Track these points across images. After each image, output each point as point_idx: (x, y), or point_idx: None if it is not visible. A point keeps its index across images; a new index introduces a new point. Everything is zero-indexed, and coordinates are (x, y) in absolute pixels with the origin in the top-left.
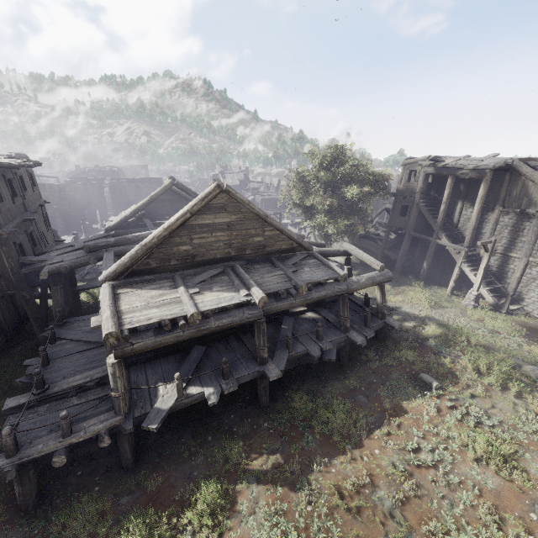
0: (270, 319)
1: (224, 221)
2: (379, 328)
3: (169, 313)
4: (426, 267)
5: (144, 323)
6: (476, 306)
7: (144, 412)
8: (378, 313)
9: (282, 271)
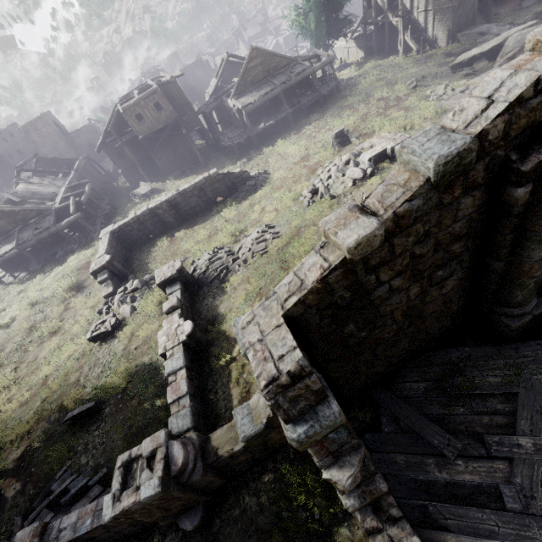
0: (289, 100)
1: (258, 62)
2: (335, 86)
3: (253, 99)
4: (387, 43)
5: (248, 103)
6: (405, 57)
7: (257, 130)
8: (334, 79)
9: (285, 74)
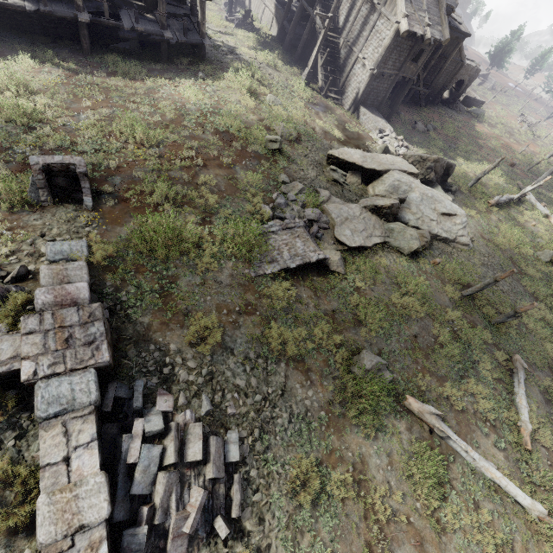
0: None
1: None
2: (196, 43)
3: None
4: (301, 46)
5: None
6: (307, 84)
7: None
8: (199, 31)
9: None
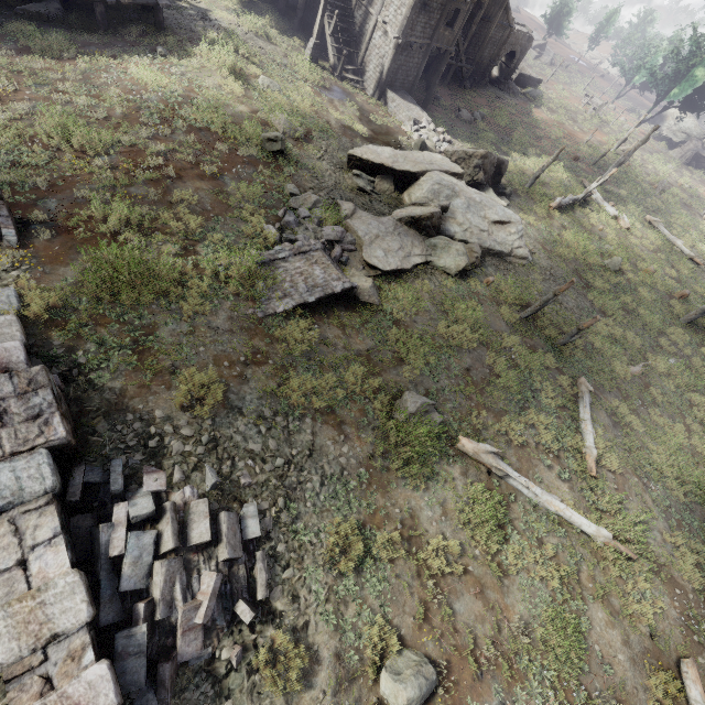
0: None
1: None
2: (148, 3)
3: None
4: (300, 7)
5: None
6: (314, 61)
7: None
8: None
9: None
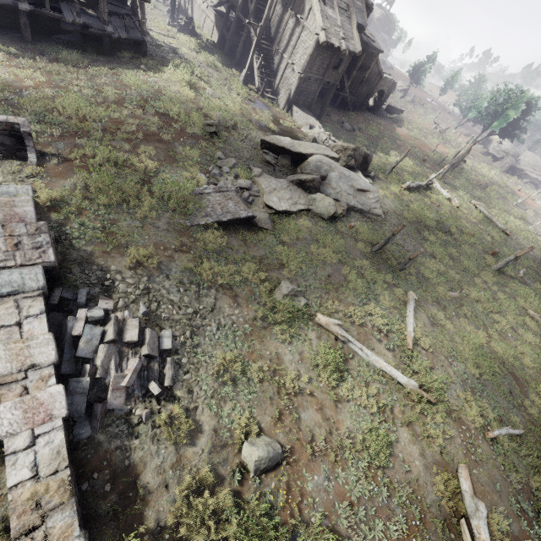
0: None
1: None
2: (138, 40)
3: None
4: (239, 51)
5: None
6: (245, 84)
7: None
8: (140, 29)
9: None
